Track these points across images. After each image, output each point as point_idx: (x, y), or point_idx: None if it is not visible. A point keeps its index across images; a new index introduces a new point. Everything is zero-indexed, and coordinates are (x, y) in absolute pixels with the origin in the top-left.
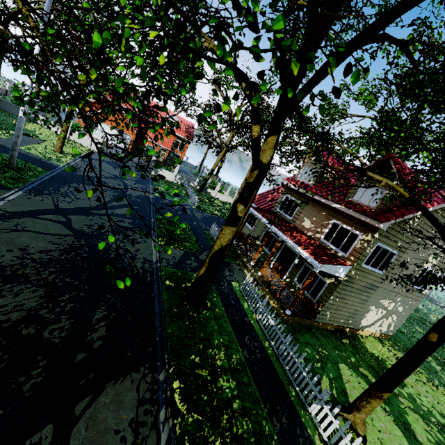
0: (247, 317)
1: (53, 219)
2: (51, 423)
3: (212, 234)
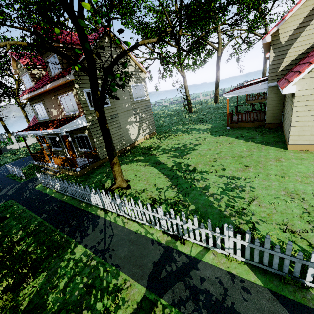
0: (49, 196)
1: None
2: None
3: (12, 173)
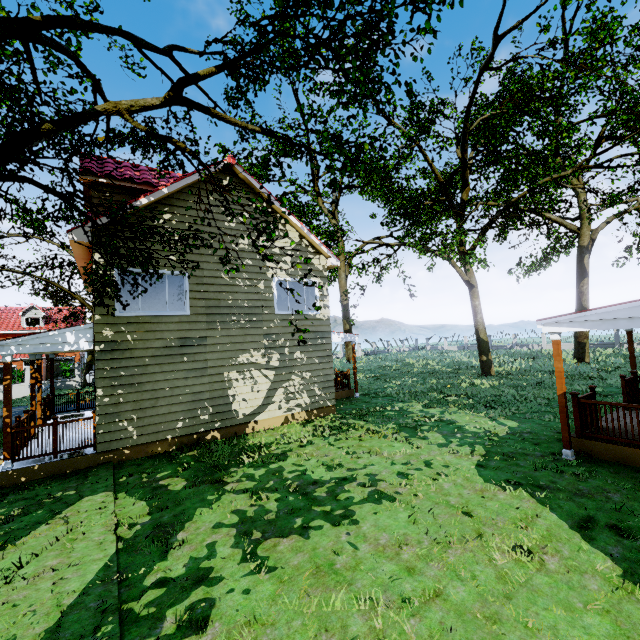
0: None
1: None
2: None
3: None
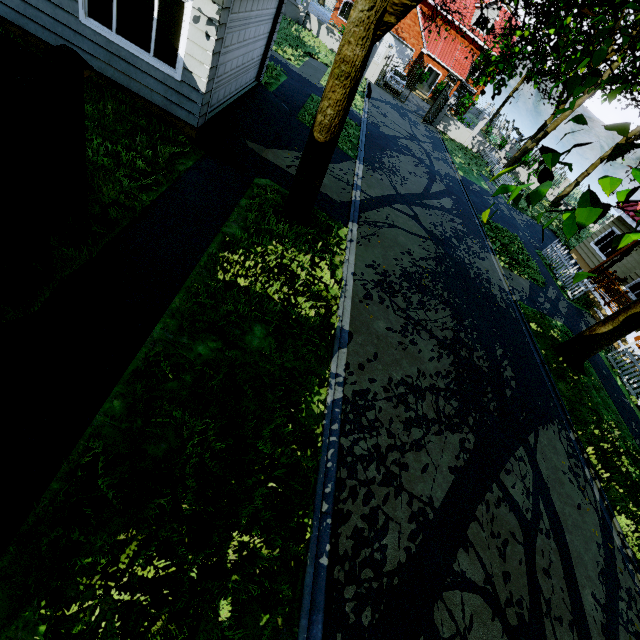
0: (625, 398)
1: (404, 211)
2: (521, 446)
3: (550, 259)
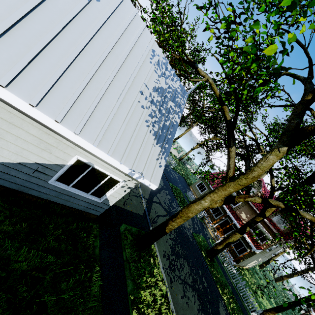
0: (222, 264)
1: (156, 201)
2: None
3: (190, 198)
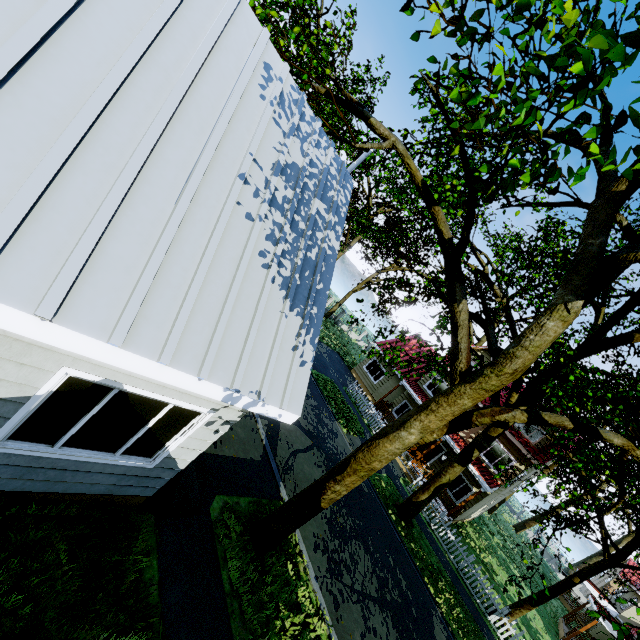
0: (427, 527)
1: None
2: None
3: (355, 397)
